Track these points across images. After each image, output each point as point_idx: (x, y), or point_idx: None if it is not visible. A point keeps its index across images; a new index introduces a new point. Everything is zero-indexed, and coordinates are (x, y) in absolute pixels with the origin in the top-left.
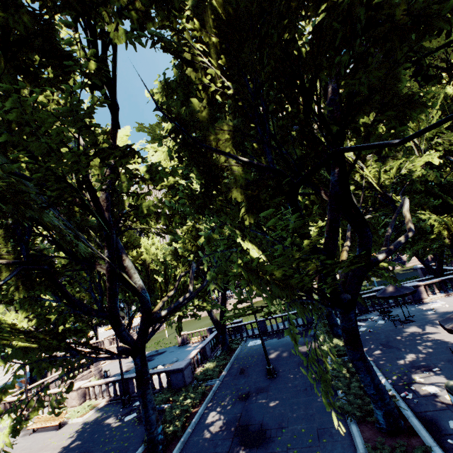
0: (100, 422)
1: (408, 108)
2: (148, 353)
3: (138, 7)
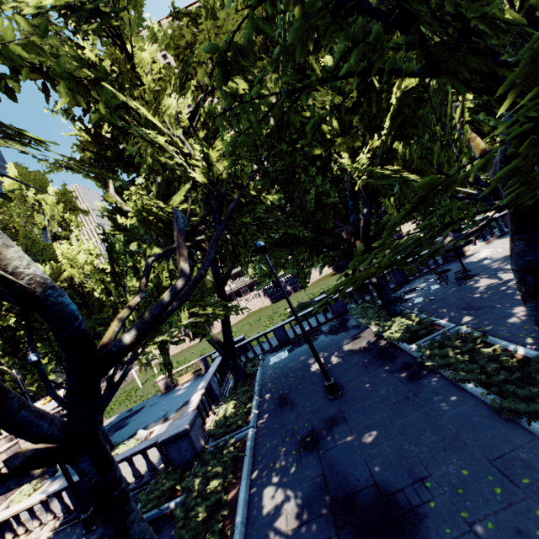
0: None
1: None
2: (118, 417)
3: None
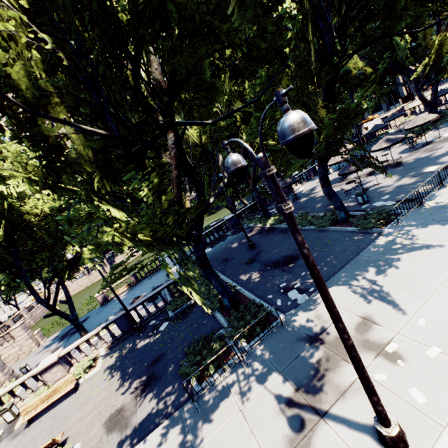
0: (131, 351)
1: (396, 21)
2: (62, 331)
3: None
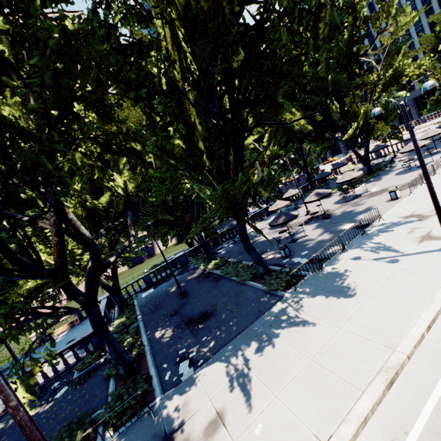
0: (15, 425)
1: (280, 109)
2: None
3: None
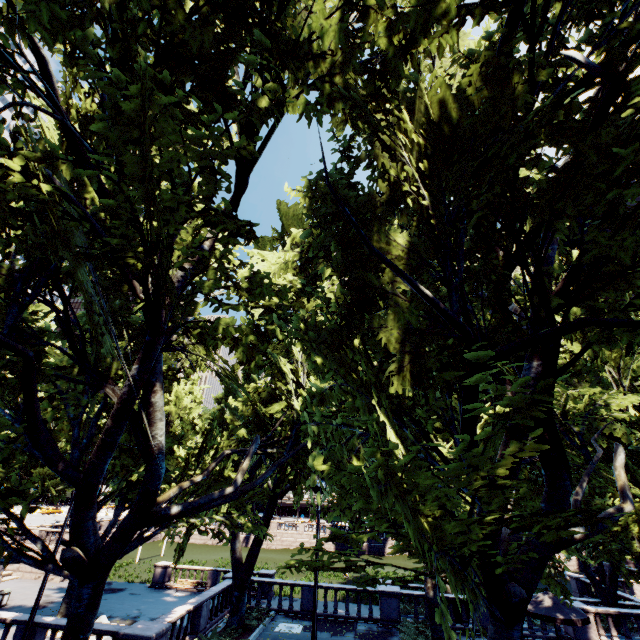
0: None
1: None
2: None
3: (337, 80)
